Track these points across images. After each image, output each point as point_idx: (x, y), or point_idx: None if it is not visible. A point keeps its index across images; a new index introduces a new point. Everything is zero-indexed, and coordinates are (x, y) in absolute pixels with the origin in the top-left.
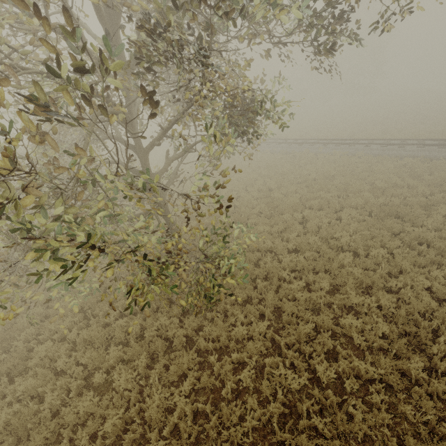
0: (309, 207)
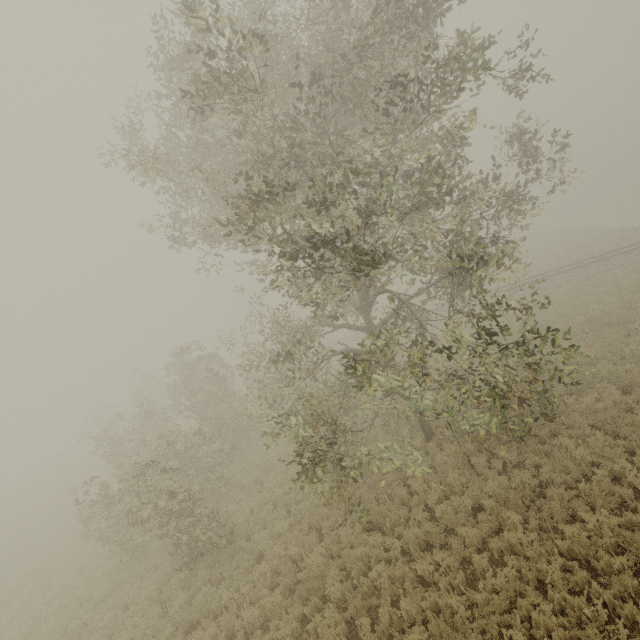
0: None
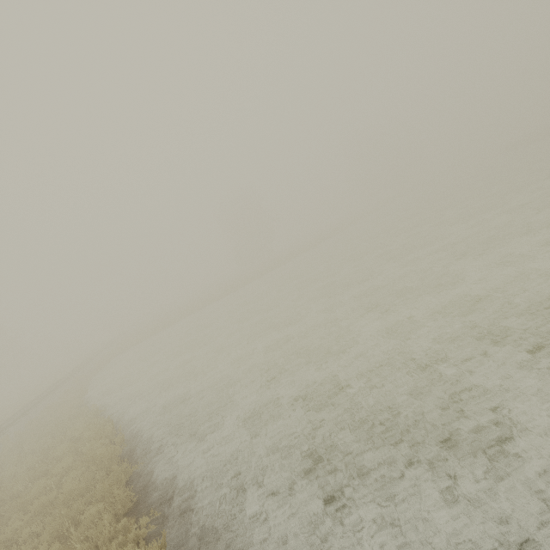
0: None
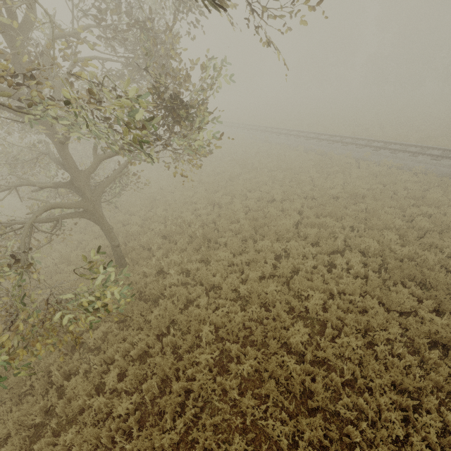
0: (306, 235)
